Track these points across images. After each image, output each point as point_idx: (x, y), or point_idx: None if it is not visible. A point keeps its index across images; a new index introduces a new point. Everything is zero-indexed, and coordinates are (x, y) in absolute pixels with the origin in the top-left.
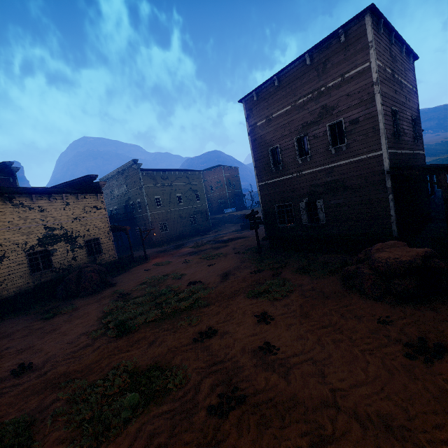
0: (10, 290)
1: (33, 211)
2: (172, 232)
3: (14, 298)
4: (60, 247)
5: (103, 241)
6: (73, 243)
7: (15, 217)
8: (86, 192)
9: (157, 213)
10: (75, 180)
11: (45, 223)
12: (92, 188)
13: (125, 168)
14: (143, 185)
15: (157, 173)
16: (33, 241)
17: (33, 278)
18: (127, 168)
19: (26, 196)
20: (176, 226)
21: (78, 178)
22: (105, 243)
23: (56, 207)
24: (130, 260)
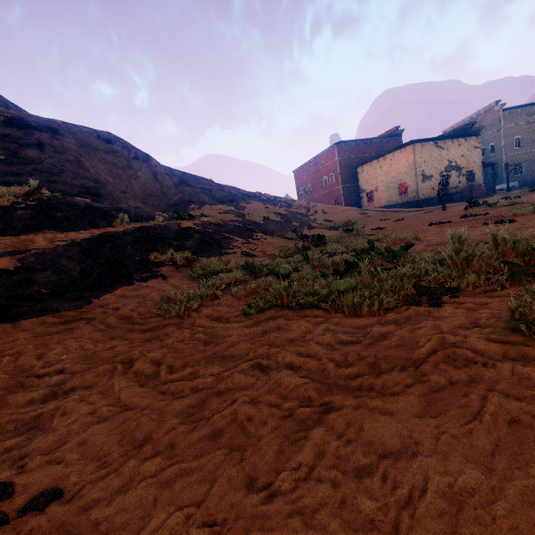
0: (432, 194)
1: (444, 150)
2: (527, 176)
3: (433, 199)
4: (453, 174)
5: (475, 173)
6: (459, 172)
7: (436, 154)
8: (470, 136)
9: (513, 155)
10: (456, 130)
11: (448, 158)
12: (470, 133)
13: (481, 113)
14: (502, 127)
15: (521, 111)
16: (442, 169)
17: (441, 190)
18: (483, 112)
19: (441, 141)
20: (534, 169)
21: (459, 127)
22: (476, 174)
23: (453, 148)
24: (492, 190)
